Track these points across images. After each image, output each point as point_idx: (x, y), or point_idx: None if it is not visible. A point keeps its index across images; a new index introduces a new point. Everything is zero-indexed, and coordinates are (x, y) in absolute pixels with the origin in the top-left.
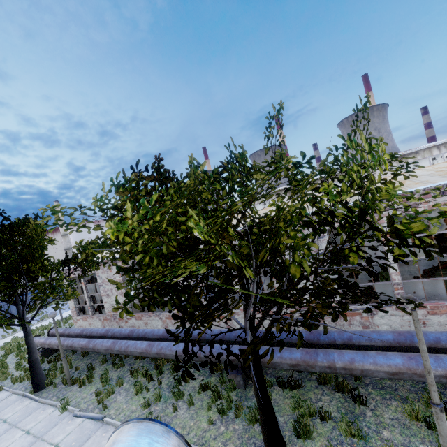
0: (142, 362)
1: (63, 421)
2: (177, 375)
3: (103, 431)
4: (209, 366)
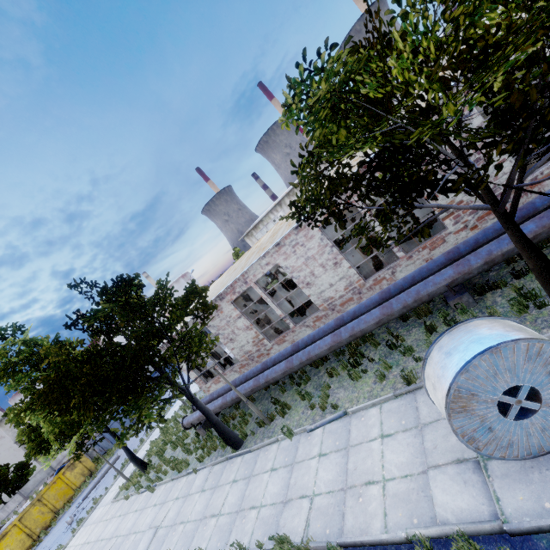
0: (328, 365)
1: (302, 442)
2: (388, 340)
3: (358, 419)
4: (410, 320)
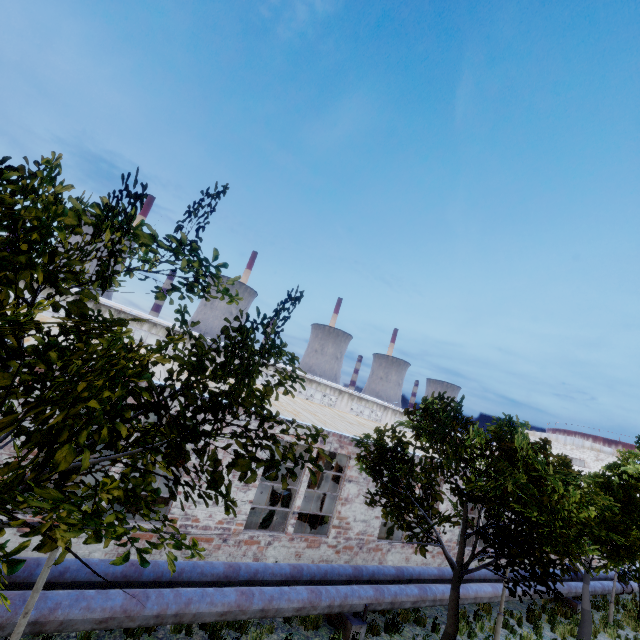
0: None
1: None
2: None
3: None
4: (290, 624)
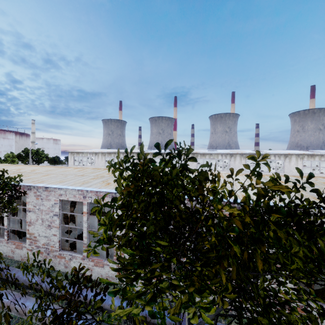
0: None
1: None
2: None
3: None
4: None
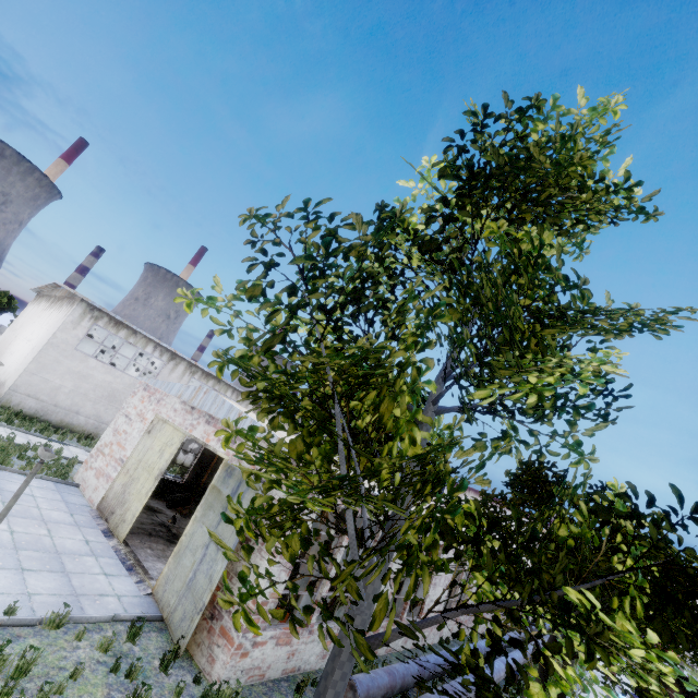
0: None
1: None
2: (515, 689)
3: None
4: None
